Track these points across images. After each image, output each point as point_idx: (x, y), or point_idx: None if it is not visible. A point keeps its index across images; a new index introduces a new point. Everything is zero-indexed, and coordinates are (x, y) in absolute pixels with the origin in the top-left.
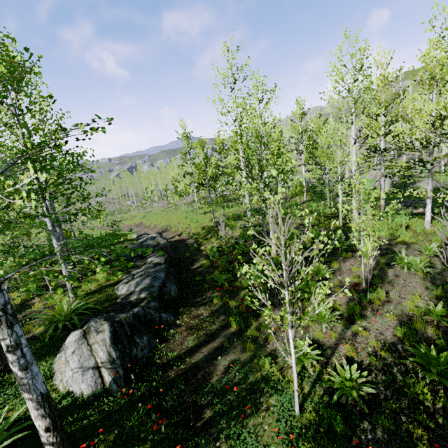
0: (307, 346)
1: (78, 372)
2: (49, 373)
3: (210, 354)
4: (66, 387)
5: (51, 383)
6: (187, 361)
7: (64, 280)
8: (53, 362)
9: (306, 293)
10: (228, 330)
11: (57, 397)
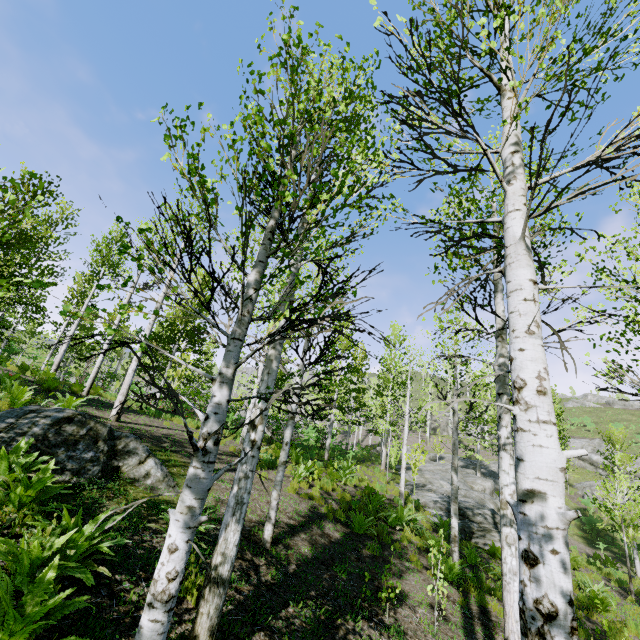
0: None
1: None
2: None
3: None
4: None
5: None
6: None
7: None
8: None
9: None
10: None
11: None
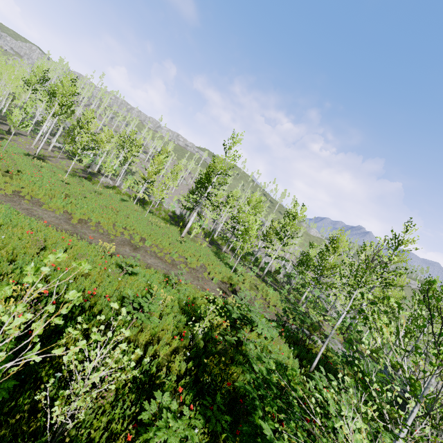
0: None
1: None
2: None
3: None
4: None
5: None
6: None
7: None
8: None
9: None
10: None
11: None
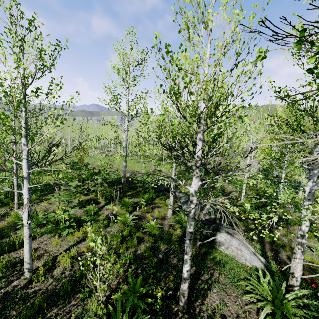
0: (317, 248)
1: (251, 255)
2: (232, 256)
3: (272, 252)
4: (251, 263)
5: (238, 262)
6: (269, 255)
7: (137, 201)
8: (221, 250)
9: (286, 223)
10: (265, 240)
11: (254, 268)
